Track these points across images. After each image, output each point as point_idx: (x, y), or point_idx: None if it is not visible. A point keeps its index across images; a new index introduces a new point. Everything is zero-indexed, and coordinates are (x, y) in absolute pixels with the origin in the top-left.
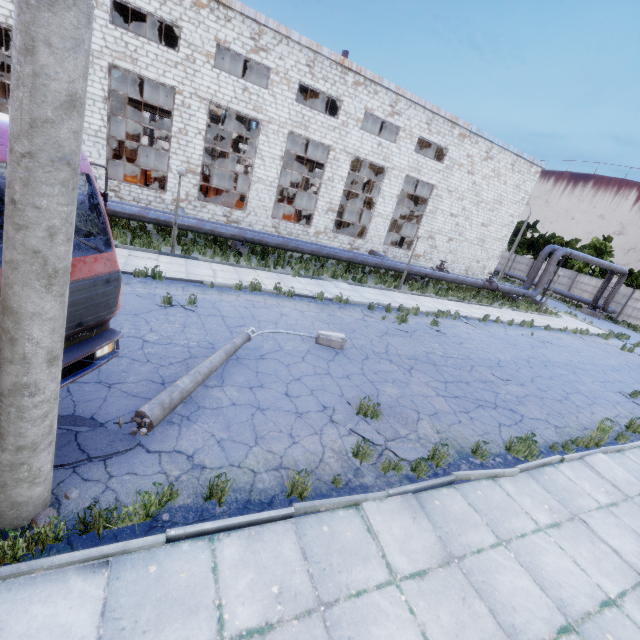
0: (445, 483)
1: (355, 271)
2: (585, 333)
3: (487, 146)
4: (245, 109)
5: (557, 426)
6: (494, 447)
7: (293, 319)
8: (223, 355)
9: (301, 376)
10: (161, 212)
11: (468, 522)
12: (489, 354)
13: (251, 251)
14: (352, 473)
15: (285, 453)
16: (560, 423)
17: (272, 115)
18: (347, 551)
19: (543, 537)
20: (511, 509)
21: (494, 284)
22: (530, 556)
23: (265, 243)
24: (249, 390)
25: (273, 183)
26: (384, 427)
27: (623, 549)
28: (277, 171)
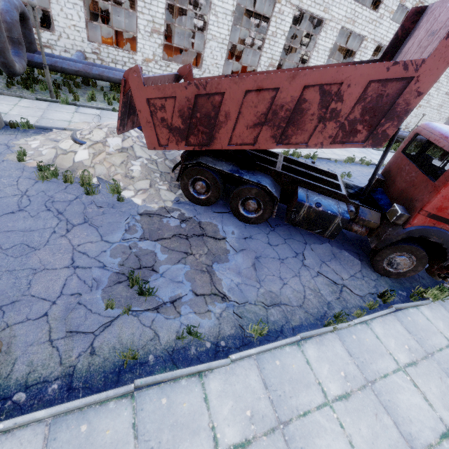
0: None
1: None
2: None
3: None
4: (318, 11)
5: None
6: None
7: None
8: None
9: None
10: None
11: None
12: None
13: None
14: None
15: None
16: None
17: (334, 14)
18: None
19: None
20: None
21: None
22: None
23: None
24: None
25: None
26: None
27: None
28: (324, 60)
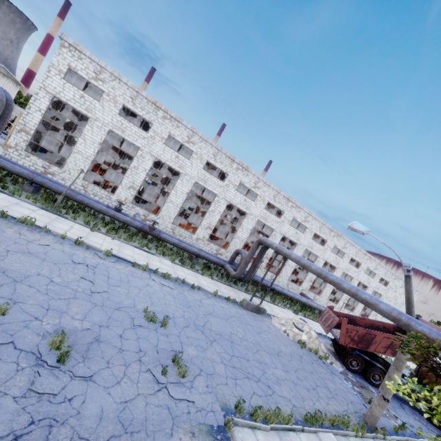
0: None
1: None
2: None
3: (402, 282)
4: (334, 263)
5: None
6: None
7: None
8: None
9: None
10: (315, 303)
11: None
12: None
13: None
14: None
15: None
16: None
17: (340, 266)
18: None
19: None
20: None
21: None
22: None
23: None
24: None
25: (332, 287)
26: None
27: None
28: None
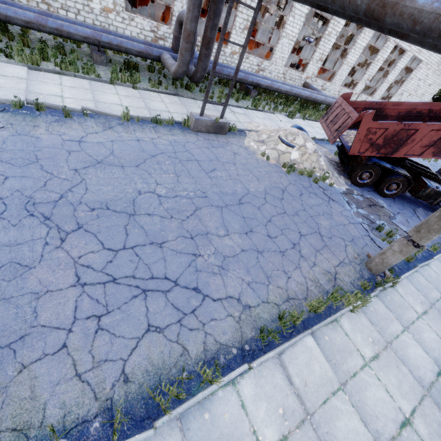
0: None
1: None
2: None
3: None
4: None
5: None
6: None
7: None
8: None
9: None
10: (322, 95)
11: None
12: None
13: None
14: None
15: None
16: None
17: None
18: None
19: None
20: None
21: None
22: None
23: None
24: None
25: (352, 64)
26: None
27: None
28: (357, 56)
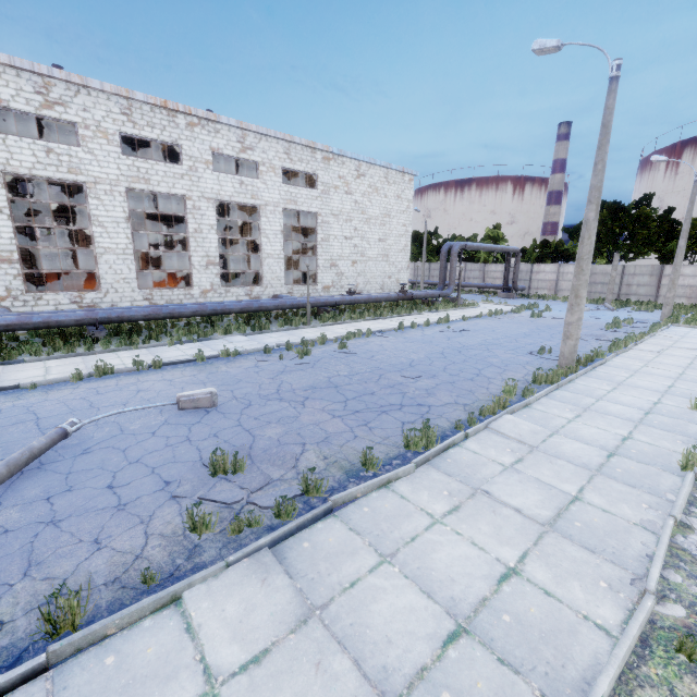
0: (319, 515)
1: (257, 321)
2: (500, 313)
3: (355, 164)
4: (57, 173)
5: (466, 404)
6: (393, 450)
7: (154, 392)
8: (0, 468)
9: (142, 456)
10: None
11: (344, 552)
12: (402, 358)
13: (115, 333)
14: (184, 556)
15: (75, 571)
16: (469, 400)
17: (97, 174)
18: (139, 680)
19: (438, 530)
20: (403, 513)
21: (408, 293)
22: (419, 560)
23: (128, 318)
24: (44, 502)
25: (126, 250)
26: (251, 478)
27: (526, 504)
28: (127, 235)
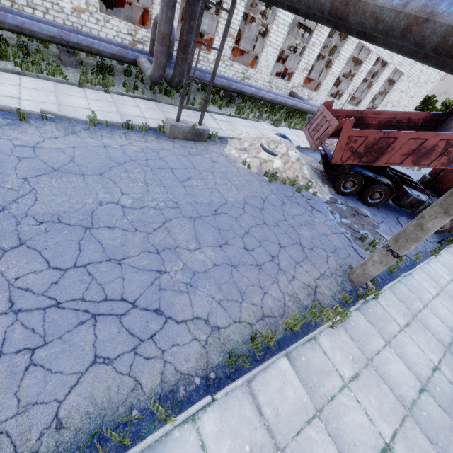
0: None
1: None
2: None
3: None
4: None
5: None
6: None
7: None
8: None
9: None
10: (308, 104)
11: None
12: None
13: None
14: None
15: None
16: None
17: None
18: None
19: None
20: None
21: None
22: None
23: None
24: None
25: (336, 75)
26: None
27: None
28: (342, 67)
